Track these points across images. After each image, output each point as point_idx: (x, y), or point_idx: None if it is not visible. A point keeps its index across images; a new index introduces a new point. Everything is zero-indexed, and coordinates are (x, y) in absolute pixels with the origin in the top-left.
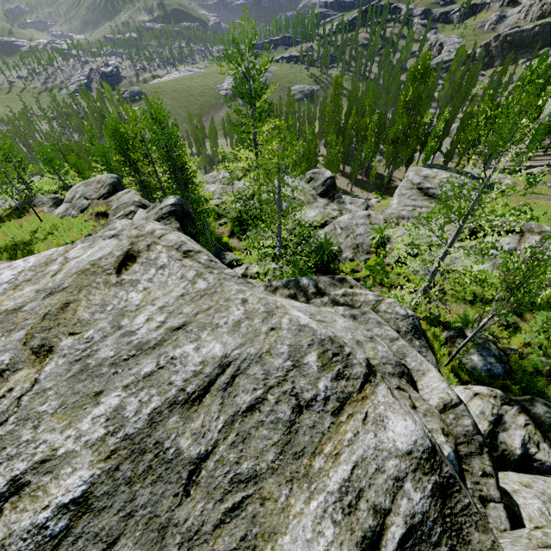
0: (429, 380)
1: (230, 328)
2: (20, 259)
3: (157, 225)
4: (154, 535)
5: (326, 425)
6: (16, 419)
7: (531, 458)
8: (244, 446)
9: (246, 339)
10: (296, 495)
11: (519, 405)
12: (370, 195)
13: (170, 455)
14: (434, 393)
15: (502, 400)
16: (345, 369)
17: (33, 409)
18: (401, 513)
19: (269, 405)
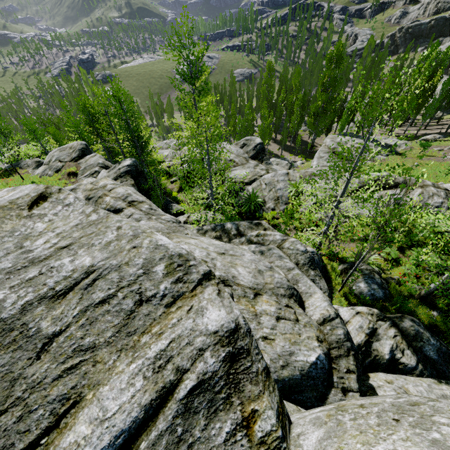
0: (314, 300)
1: (102, 246)
2: None
3: (109, 181)
4: (6, 384)
5: (158, 314)
6: None
7: (397, 362)
8: (90, 327)
9: (112, 254)
10: (122, 360)
11: (391, 321)
12: (297, 158)
13: (31, 332)
14: (317, 310)
15: (377, 317)
16: (185, 276)
17: None
18: (196, 372)
19: (117, 299)
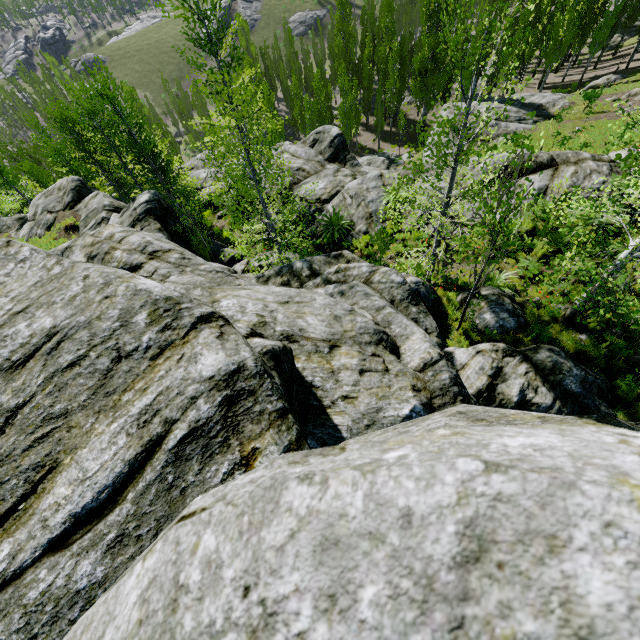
0: (412, 344)
1: (65, 303)
2: None
3: (117, 228)
4: None
5: (142, 368)
6: None
7: (529, 403)
8: (60, 393)
9: (78, 310)
10: (101, 421)
11: (522, 355)
12: (402, 149)
13: None
14: (415, 354)
15: (504, 353)
16: (174, 322)
17: None
18: (187, 420)
19: (90, 360)
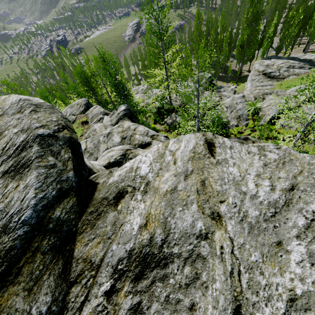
0: None
1: None
2: (139, 156)
3: (130, 123)
4: None
5: None
6: (245, 269)
7: None
8: None
9: None
10: None
11: None
12: (228, 84)
13: None
14: None
15: None
16: None
17: (247, 260)
18: None
19: None
